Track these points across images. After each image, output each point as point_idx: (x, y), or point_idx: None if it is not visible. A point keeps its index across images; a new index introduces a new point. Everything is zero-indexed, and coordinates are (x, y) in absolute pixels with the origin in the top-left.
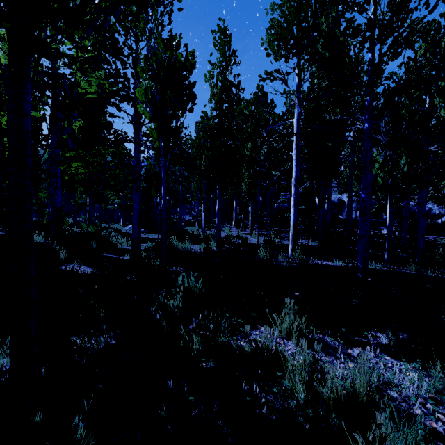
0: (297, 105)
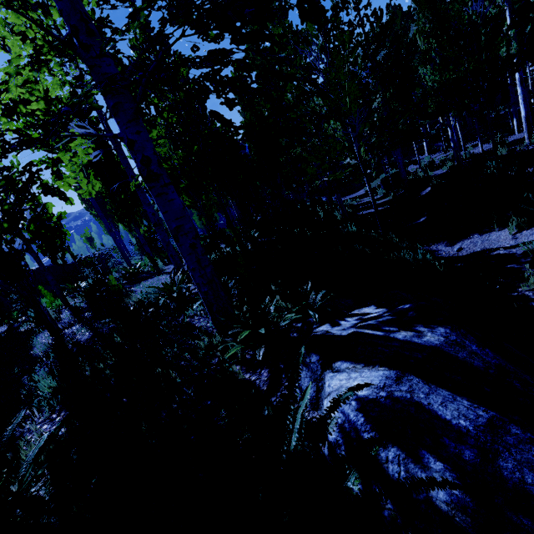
0: (509, 13)
